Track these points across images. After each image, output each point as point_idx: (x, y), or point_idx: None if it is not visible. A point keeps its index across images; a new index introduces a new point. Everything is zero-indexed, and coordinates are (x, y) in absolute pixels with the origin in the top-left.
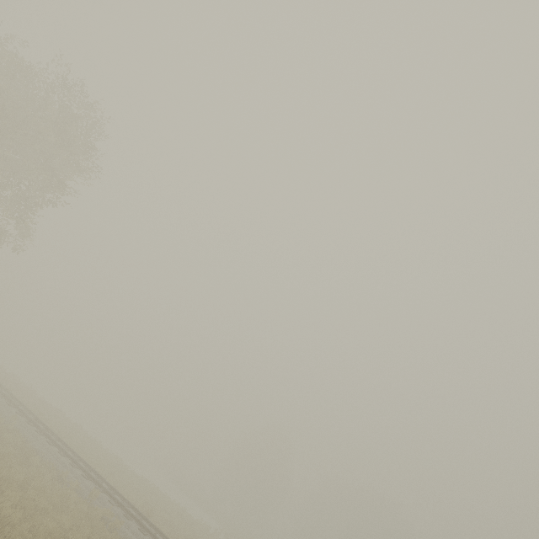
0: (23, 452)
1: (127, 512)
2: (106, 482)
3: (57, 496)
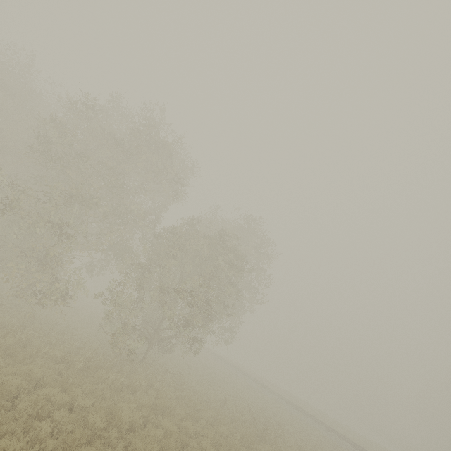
0: (332, 444)
1: None
2: None
3: None
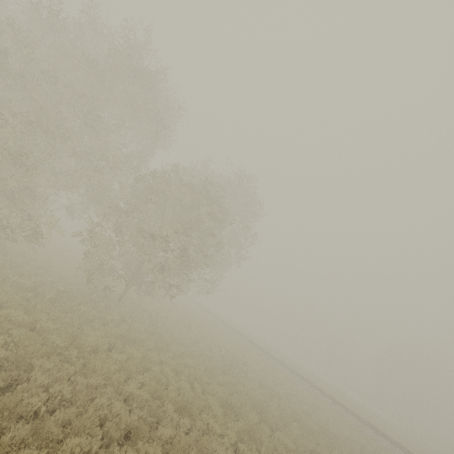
0: (292, 382)
1: (359, 419)
2: (332, 397)
3: (330, 412)
